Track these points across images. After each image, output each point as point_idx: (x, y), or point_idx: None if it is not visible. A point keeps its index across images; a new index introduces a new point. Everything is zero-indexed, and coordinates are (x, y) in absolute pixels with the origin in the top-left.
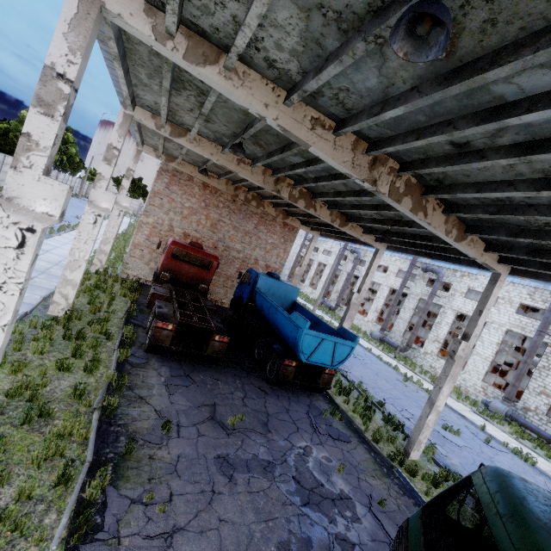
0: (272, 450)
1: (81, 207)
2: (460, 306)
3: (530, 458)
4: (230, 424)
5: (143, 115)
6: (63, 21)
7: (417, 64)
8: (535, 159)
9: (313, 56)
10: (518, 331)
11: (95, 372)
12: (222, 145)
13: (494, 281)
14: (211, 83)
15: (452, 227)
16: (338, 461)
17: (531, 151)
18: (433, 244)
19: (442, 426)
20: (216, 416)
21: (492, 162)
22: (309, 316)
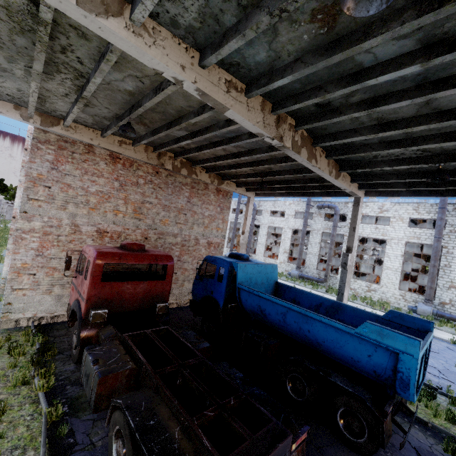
0: None
1: None
2: (360, 231)
3: None
4: None
5: None
6: None
7: None
8: None
9: None
10: (415, 241)
11: None
12: (200, 46)
13: None
14: None
15: None
16: None
17: None
18: None
19: None
20: None
21: None
22: (315, 300)
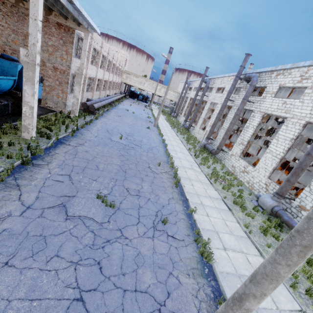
0: None
1: None
2: (267, 107)
3: (207, 253)
4: None
5: None
6: None
7: None
8: None
9: None
10: None
11: None
12: None
13: None
14: None
15: None
16: None
17: None
18: None
19: (96, 195)
20: None
21: None
22: None
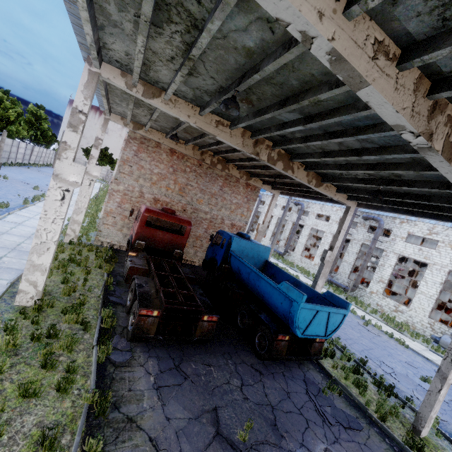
0: None
1: None
2: (401, 249)
3: None
4: (240, 440)
5: (111, 73)
6: None
7: None
8: None
9: None
10: None
11: (71, 387)
12: (200, 105)
13: None
14: None
15: None
16: None
17: None
18: (432, 203)
19: (422, 378)
20: (222, 430)
21: None
22: (286, 277)
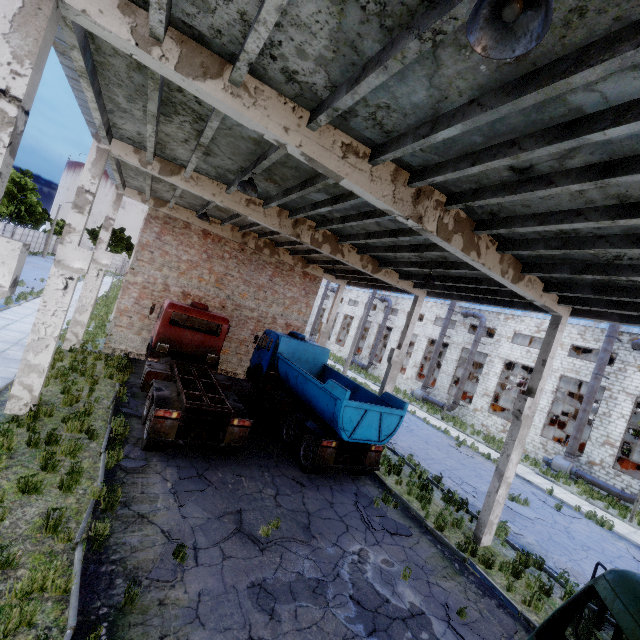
0: (320, 563)
1: (47, 268)
2: (507, 352)
3: (606, 521)
4: (263, 535)
5: (123, 150)
6: (1, 18)
7: (479, 70)
8: (614, 183)
9: (346, 64)
10: (573, 375)
11: (76, 488)
12: (226, 183)
13: (555, 324)
14: (214, 102)
15: (508, 267)
16: (401, 563)
17: (609, 173)
18: (483, 286)
19: (509, 497)
20: (244, 527)
21: (561, 188)
22: (344, 382)
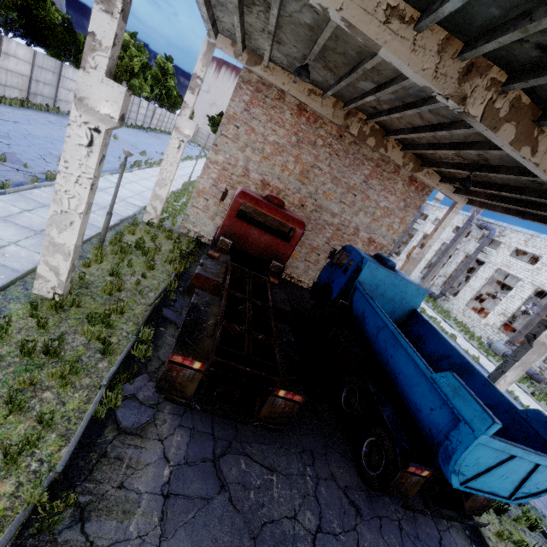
0: None
1: None
2: None
3: None
4: None
5: None
6: None
7: None
8: None
9: None
10: None
11: (32, 454)
12: None
13: None
14: None
15: None
16: None
17: None
18: None
19: None
20: None
21: None
22: (445, 348)
